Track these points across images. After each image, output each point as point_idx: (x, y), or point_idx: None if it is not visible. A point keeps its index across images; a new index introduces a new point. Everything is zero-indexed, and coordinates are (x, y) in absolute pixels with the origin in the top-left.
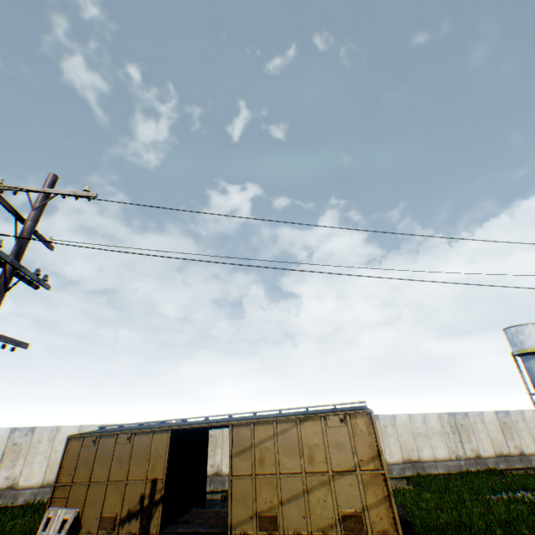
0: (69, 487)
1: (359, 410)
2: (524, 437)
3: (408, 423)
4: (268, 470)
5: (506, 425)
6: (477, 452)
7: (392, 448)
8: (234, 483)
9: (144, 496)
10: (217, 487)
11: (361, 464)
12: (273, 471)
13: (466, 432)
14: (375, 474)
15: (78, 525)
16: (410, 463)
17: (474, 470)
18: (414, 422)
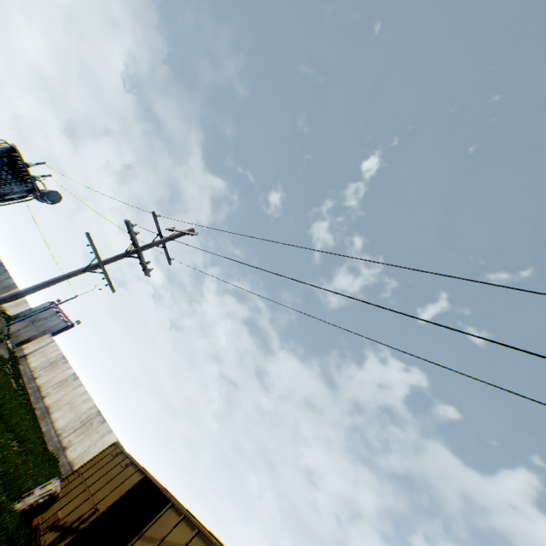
0: (78, 475)
1: None
2: None
3: None
4: None
5: None
6: None
7: None
8: None
9: (81, 516)
10: None
11: None
12: None
13: None
14: None
15: (48, 506)
16: None
17: None
18: None
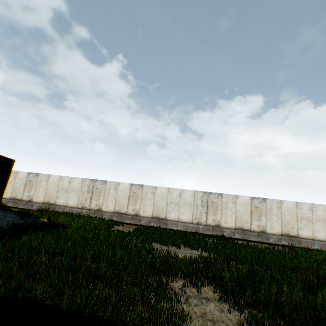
0: None
1: None
2: (273, 221)
3: (166, 194)
4: None
5: (259, 210)
6: (219, 223)
7: (146, 208)
8: None
9: None
10: (29, 208)
11: None
12: None
13: (215, 208)
14: None
15: None
16: (157, 219)
17: (210, 234)
18: (171, 194)
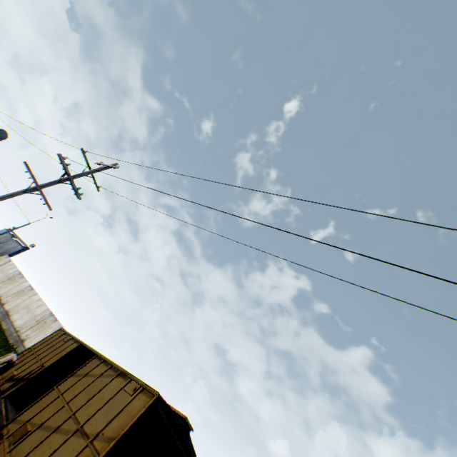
0: (30, 350)
1: (152, 388)
2: None
3: None
4: (69, 396)
5: None
6: None
7: None
8: (51, 392)
9: (31, 372)
10: None
11: (98, 436)
12: (69, 399)
13: None
14: (92, 455)
15: (7, 370)
16: None
17: None
18: None
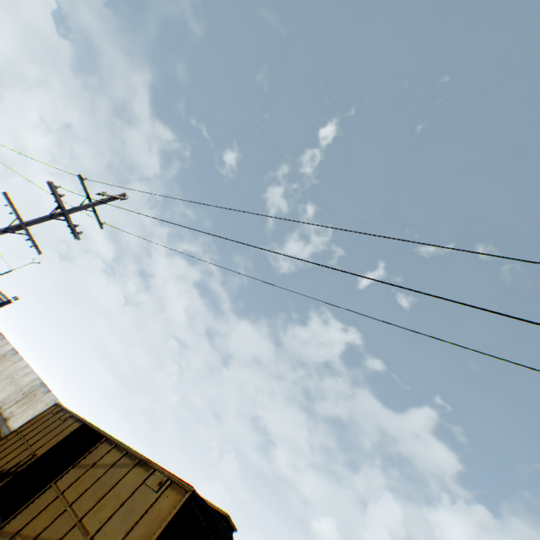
0: (17, 434)
1: (184, 481)
2: None
3: None
4: (72, 495)
5: None
6: None
7: None
8: (48, 491)
9: (19, 463)
10: None
11: None
12: (72, 499)
13: None
14: None
15: None
16: None
17: None
18: None
